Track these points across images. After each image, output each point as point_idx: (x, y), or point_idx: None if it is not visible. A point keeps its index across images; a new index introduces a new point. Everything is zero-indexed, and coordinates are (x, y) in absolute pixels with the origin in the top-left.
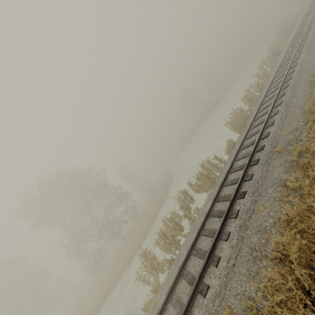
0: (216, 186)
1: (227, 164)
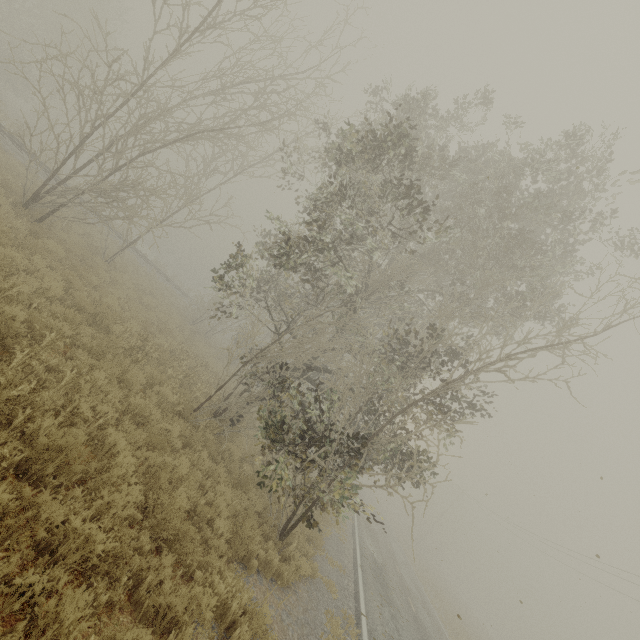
0: None
1: None
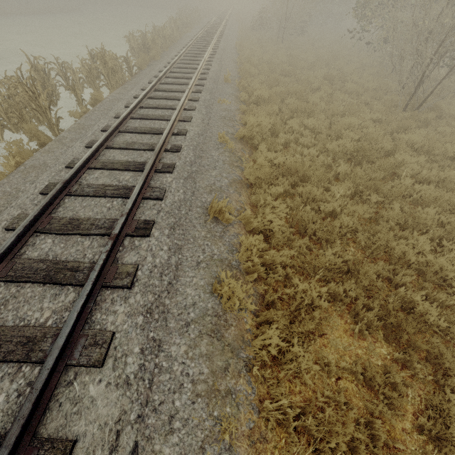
0: (137, 84)
1: (148, 73)
